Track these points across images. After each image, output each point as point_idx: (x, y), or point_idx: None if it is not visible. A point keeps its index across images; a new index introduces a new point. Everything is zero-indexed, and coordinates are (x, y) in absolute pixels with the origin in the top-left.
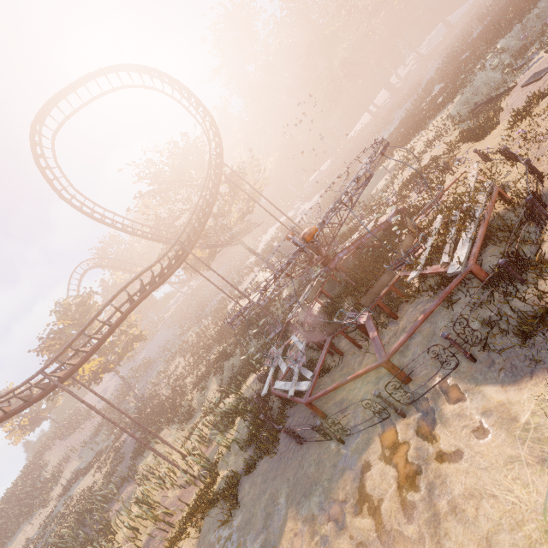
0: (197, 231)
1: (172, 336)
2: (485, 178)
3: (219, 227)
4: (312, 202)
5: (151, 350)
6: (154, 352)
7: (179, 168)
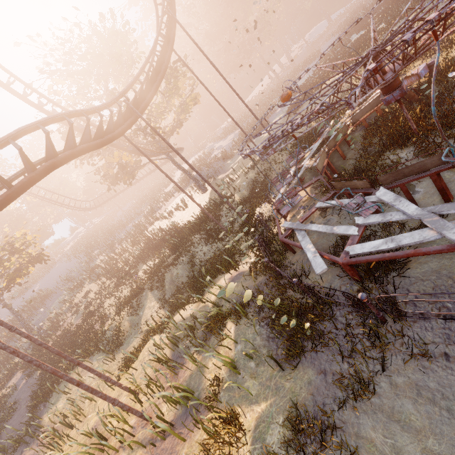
0: (145, 98)
1: (77, 264)
2: None
3: (151, 130)
4: (228, 139)
5: (47, 282)
6: (52, 283)
7: (104, 51)
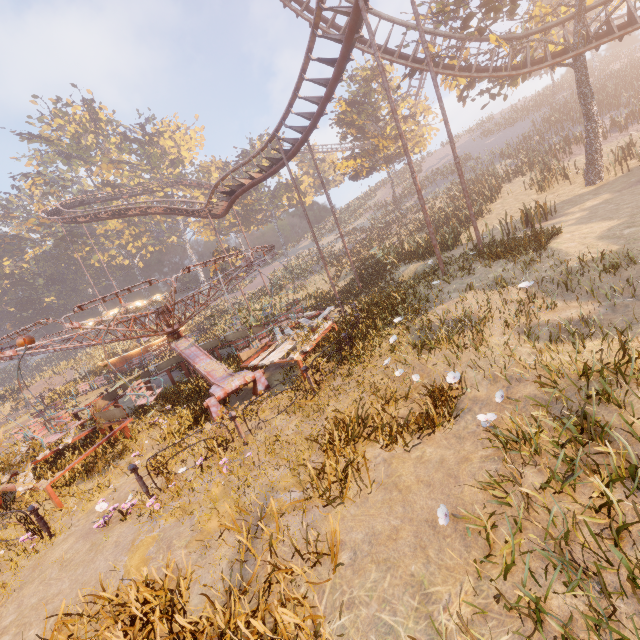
0: (309, 118)
1: (491, 151)
2: (5, 489)
3: (495, 34)
4: None
5: (493, 142)
6: (484, 151)
7: None
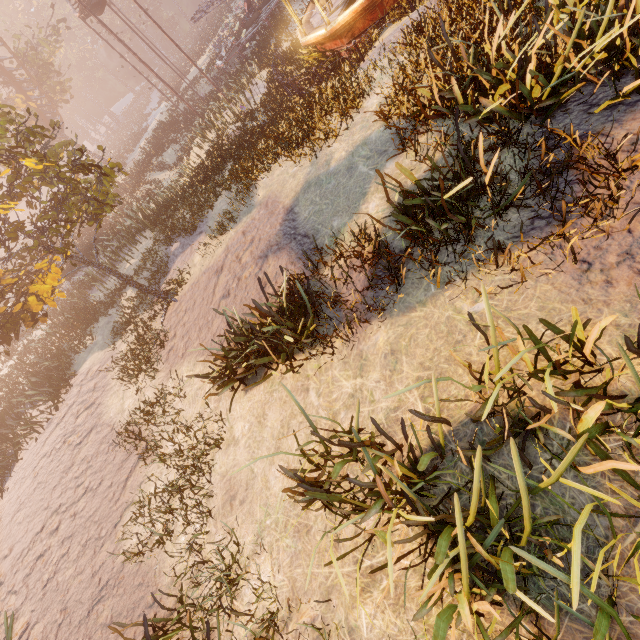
0: None
1: None
2: None
3: (48, 87)
4: None
5: None
6: None
7: None
